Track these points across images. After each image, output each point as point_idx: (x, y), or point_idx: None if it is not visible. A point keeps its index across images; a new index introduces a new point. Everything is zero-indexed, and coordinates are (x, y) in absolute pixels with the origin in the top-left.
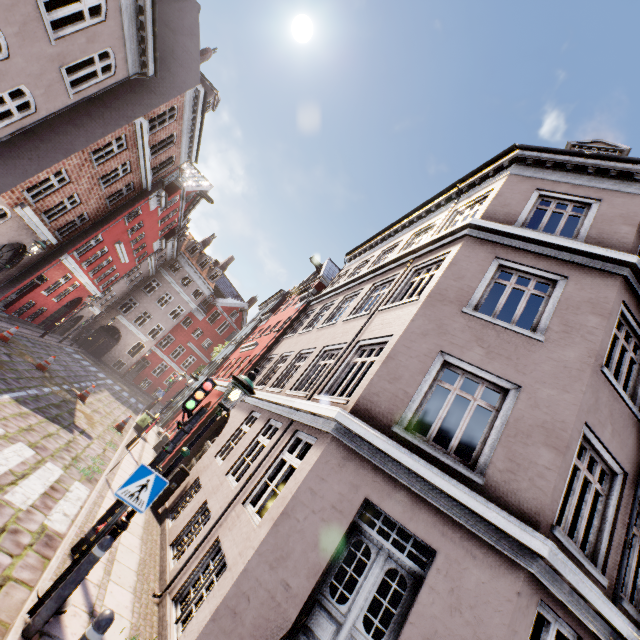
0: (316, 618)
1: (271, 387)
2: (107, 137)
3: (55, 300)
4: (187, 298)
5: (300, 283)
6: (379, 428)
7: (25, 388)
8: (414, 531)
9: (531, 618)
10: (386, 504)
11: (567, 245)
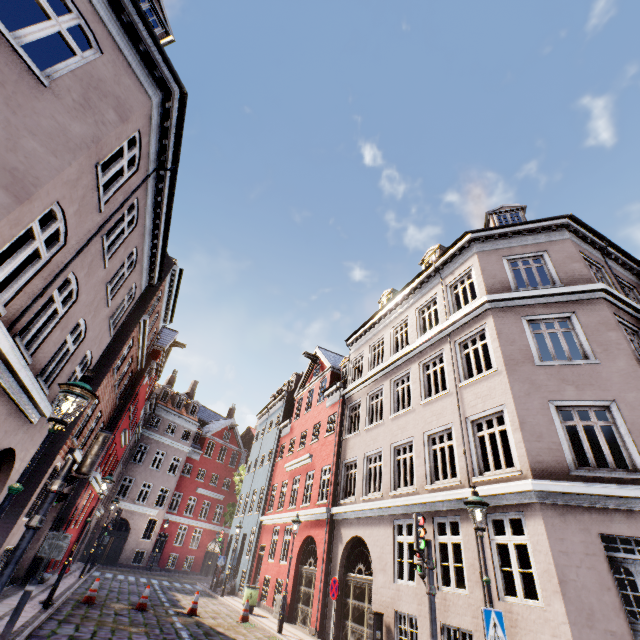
0: None
1: (391, 490)
2: (124, 347)
3: (76, 527)
4: (179, 445)
5: (291, 377)
6: (561, 478)
7: (179, 635)
8: None
9: None
10: (614, 529)
11: (559, 292)
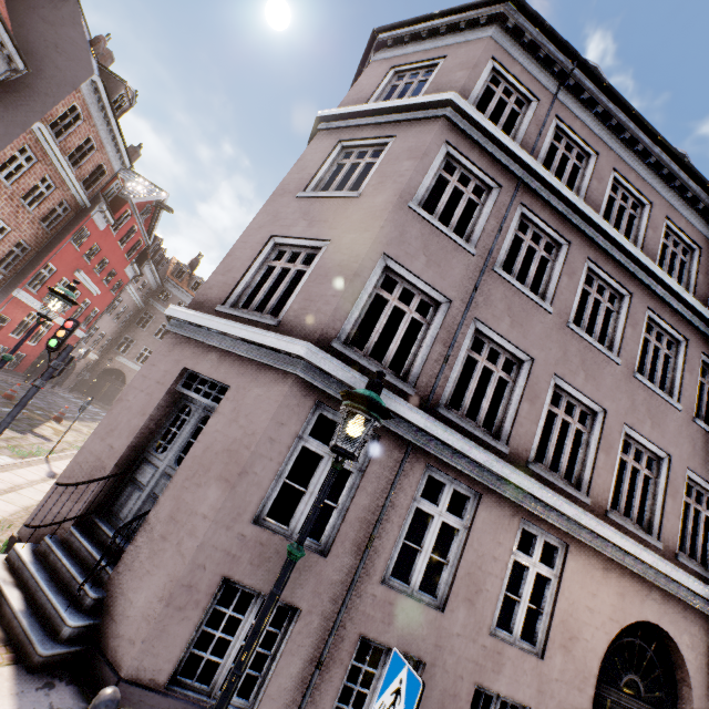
0: (141, 470)
1: None
2: (6, 150)
3: (32, 344)
4: None
5: None
6: (207, 313)
7: None
8: (216, 378)
9: (305, 415)
10: (199, 366)
11: (395, 105)
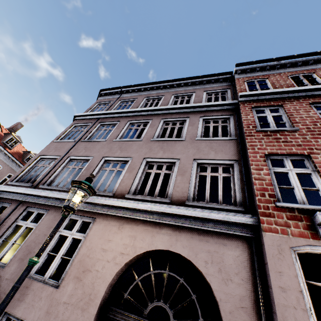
0: None
1: None
2: None
3: None
4: None
5: None
6: None
7: None
8: None
9: None
10: None
11: None
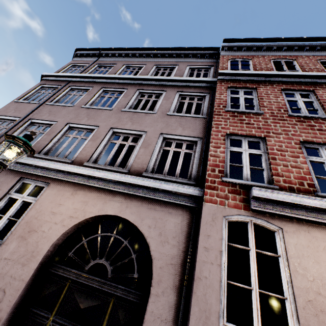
0: None
1: None
2: None
3: None
4: None
5: None
6: None
7: None
8: None
9: None
10: None
11: None
